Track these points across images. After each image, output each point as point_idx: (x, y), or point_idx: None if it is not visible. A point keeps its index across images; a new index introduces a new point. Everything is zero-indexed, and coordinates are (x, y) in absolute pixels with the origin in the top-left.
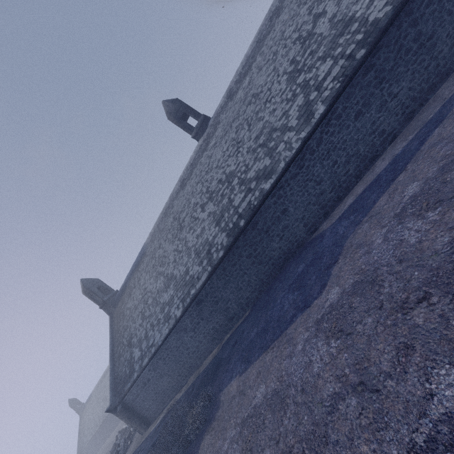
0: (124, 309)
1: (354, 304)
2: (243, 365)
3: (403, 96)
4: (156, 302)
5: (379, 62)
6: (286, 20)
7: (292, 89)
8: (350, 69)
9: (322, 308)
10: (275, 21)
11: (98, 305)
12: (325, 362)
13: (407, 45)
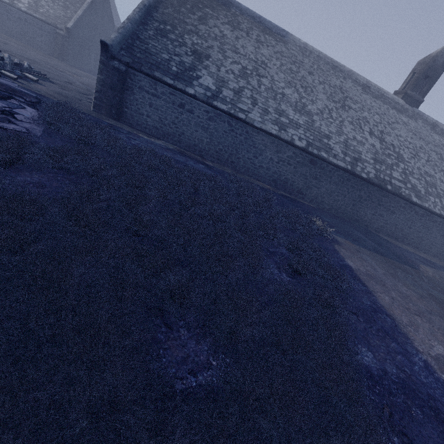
0: (210, 17)
1: None
2: (352, 241)
3: None
4: (275, 96)
5: None
6: None
7: None
8: None
9: (425, 277)
10: None
11: None
12: None
13: None
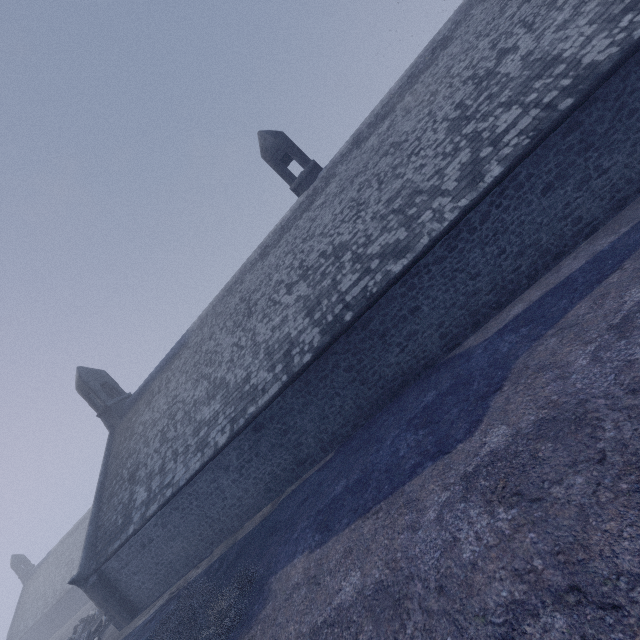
0: (135, 423)
1: (542, 453)
2: (318, 535)
3: (615, 174)
4: (189, 419)
5: (590, 121)
6: (457, 53)
7: (454, 140)
8: (548, 122)
9: (475, 456)
10: (439, 54)
11: (96, 411)
12: (487, 544)
13: (632, 105)
